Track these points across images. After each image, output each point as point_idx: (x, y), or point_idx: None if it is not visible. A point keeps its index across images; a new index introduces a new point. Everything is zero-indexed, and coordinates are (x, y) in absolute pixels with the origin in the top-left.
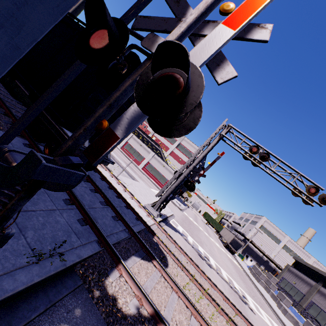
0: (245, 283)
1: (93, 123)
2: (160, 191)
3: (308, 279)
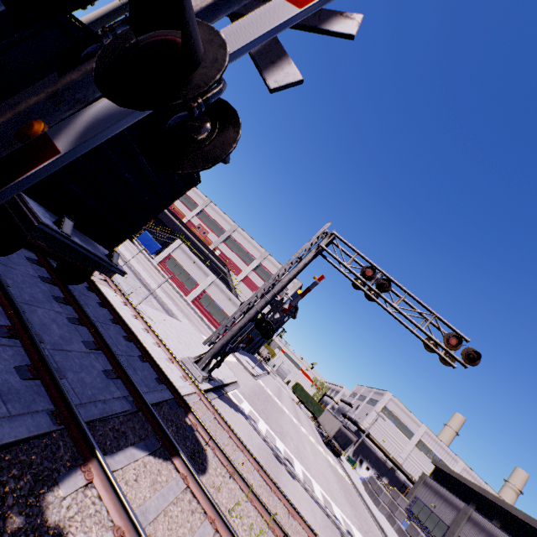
0: (355, 508)
1: (11, 121)
2: (213, 334)
3: (454, 499)
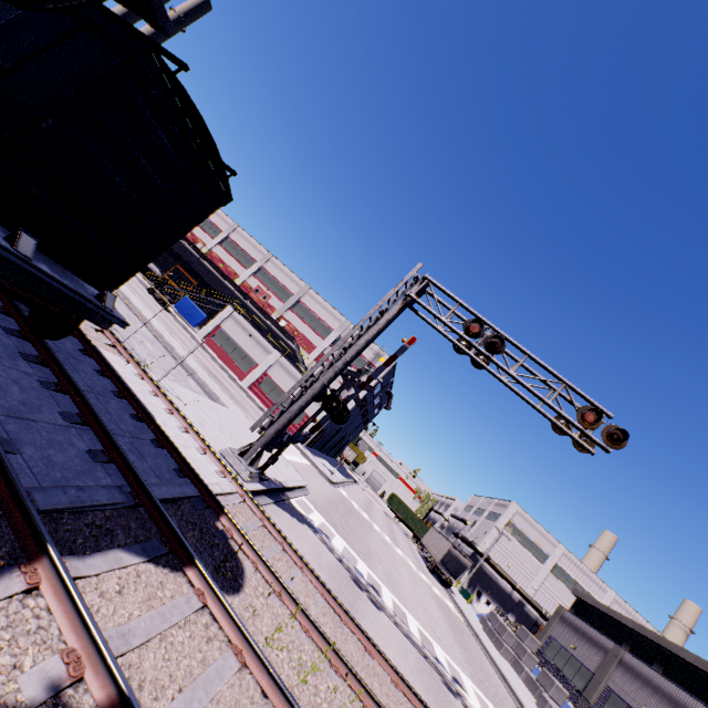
0: (467, 651)
1: None
2: (263, 417)
3: (600, 637)
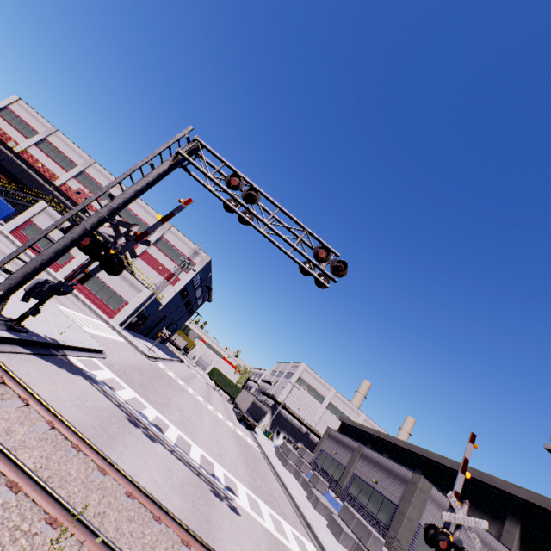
0: (253, 469)
1: None
2: (6, 259)
3: (351, 442)
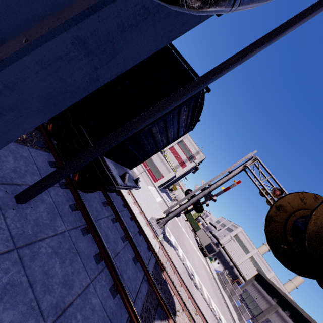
0: (217, 296)
1: None
2: (169, 209)
3: (269, 298)
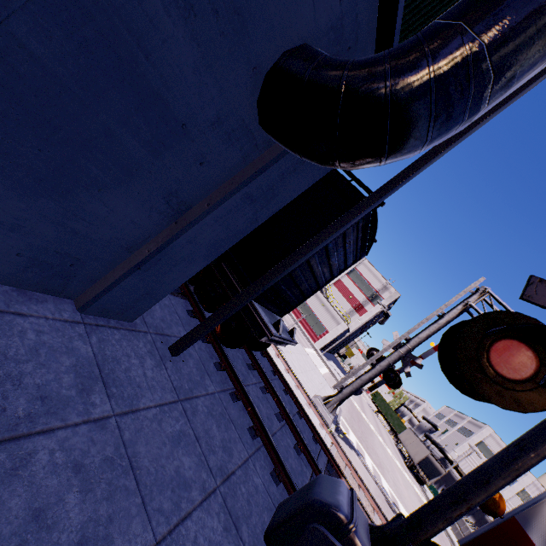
0: None
1: (483, 499)
2: (343, 380)
3: None
